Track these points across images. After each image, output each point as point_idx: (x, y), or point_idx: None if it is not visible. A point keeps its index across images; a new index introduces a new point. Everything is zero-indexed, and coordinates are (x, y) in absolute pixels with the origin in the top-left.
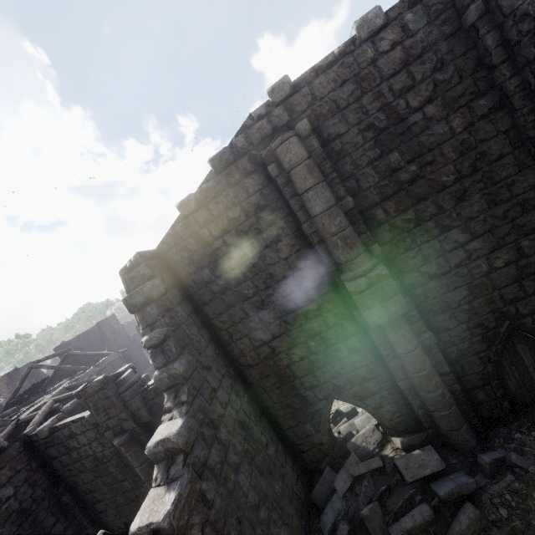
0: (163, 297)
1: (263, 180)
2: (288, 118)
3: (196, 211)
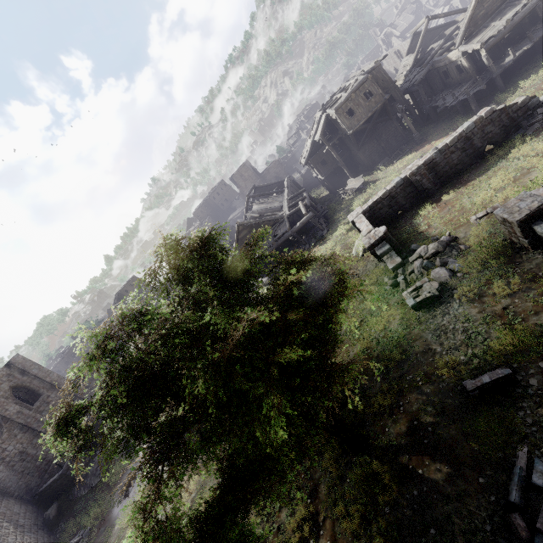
0: None
1: None
2: None
3: None
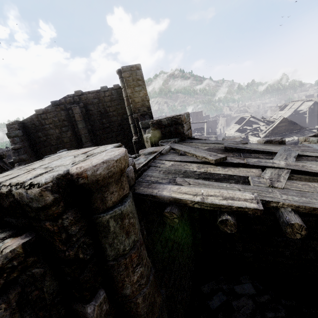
0: (22, 136)
1: (67, 113)
2: (79, 100)
3: (42, 114)
